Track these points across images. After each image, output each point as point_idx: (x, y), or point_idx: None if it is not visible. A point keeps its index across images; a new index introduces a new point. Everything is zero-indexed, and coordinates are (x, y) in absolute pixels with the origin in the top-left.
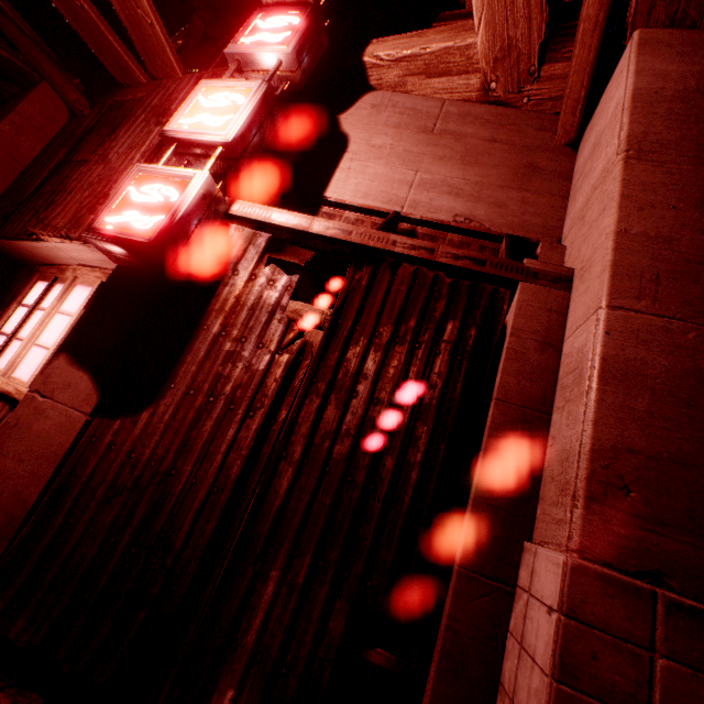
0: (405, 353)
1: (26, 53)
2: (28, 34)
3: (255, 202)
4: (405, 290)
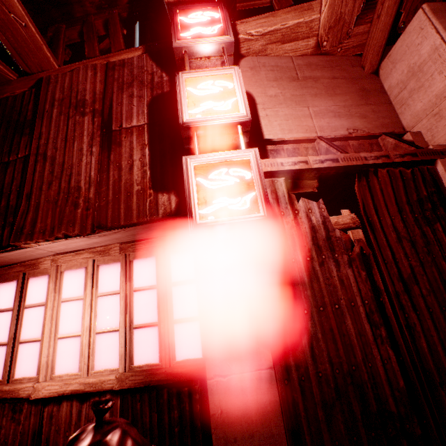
0: (414, 222)
1: None
2: None
3: None
4: (389, 185)
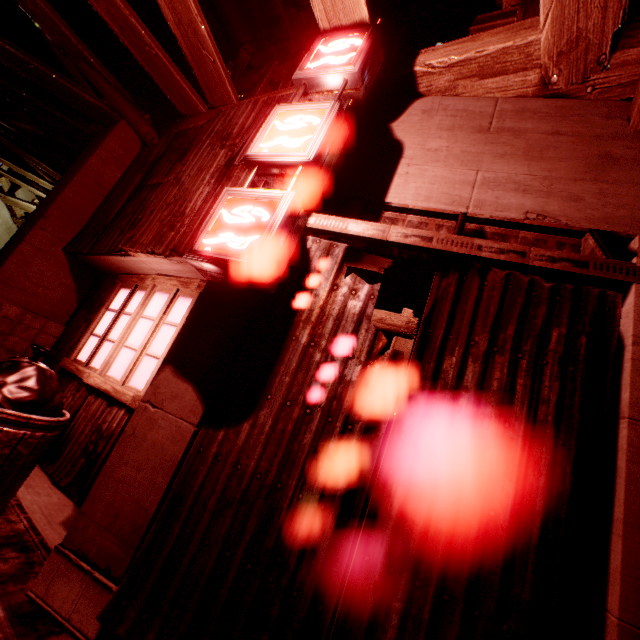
0: (507, 364)
1: (110, 98)
2: (111, 83)
3: (321, 213)
4: (498, 297)
